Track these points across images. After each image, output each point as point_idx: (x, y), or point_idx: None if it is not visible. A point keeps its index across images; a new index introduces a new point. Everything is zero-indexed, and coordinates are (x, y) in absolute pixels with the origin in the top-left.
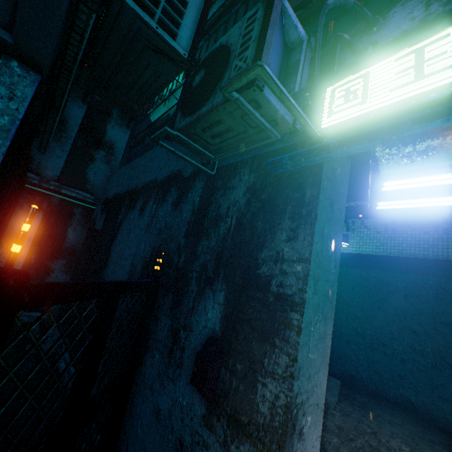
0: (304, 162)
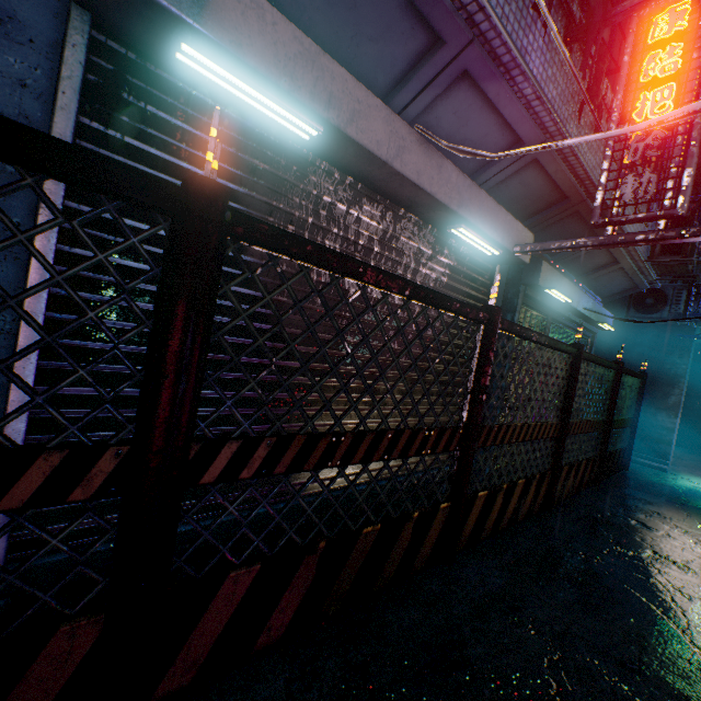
0: (692, 339)
